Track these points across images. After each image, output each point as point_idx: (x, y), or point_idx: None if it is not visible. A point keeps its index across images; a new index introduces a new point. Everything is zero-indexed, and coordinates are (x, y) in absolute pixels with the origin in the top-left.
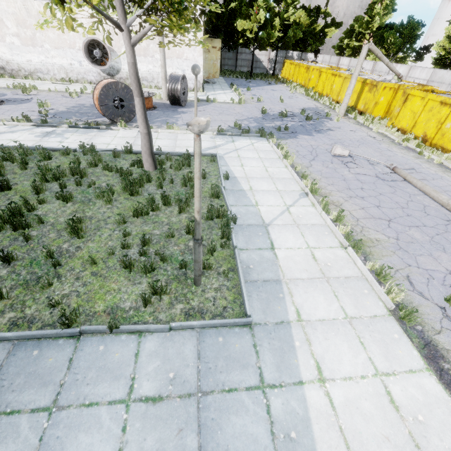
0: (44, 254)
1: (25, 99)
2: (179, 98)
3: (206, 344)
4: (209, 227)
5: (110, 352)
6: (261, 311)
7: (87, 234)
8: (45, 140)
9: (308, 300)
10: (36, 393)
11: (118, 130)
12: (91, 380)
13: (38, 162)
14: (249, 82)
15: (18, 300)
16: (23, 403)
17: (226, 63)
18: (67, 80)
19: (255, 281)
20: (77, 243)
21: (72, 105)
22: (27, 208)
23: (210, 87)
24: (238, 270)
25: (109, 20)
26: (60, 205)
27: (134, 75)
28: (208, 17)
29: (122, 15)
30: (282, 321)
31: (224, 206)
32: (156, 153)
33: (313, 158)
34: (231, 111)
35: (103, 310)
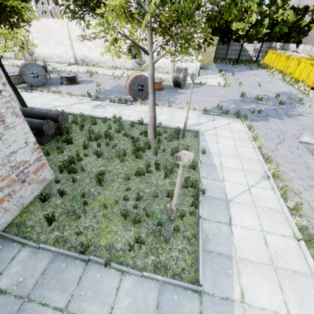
0: (80, 195)
1: (90, 80)
2: (180, 83)
3: (164, 298)
4: (183, 194)
5: (103, 281)
6: (211, 282)
7: (106, 183)
8: (95, 110)
9: (253, 284)
10: (59, 296)
11: (137, 105)
12: (88, 299)
13: (89, 126)
14: (234, 68)
15: (62, 224)
16: (51, 300)
17: (219, 52)
18: (114, 67)
19: (210, 252)
20: (99, 189)
21: (114, 85)
22: (77, 159)
23: (204, 72)
24: (199, 239)
25: (141, 49)
26: (95, 159)
27: (151, 81)
28: (209, 43)
29: (150, 45)
30: (227, 298)
31: (197, 177)
32: (158, 126)
33: (280, 142)
34: (216, 93)
35: (104, 245)
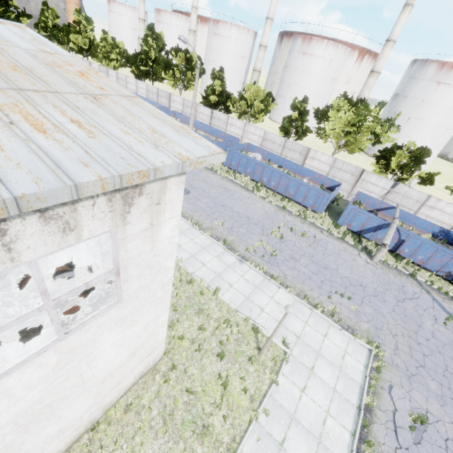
0: None
1: None
2: None
3: None
4: None
5: None
6: None
7: None
8: None
9: None
10: None
11: None
12: None
13: None
14: None
15: None
16: None
17: None
18: None
19: None
20: None
21: None
22: None
23: None
24: None
25: None
26: None
27: None
28: None
29: None
30: None
31: None
32: None
33: None
34: None
35: None
